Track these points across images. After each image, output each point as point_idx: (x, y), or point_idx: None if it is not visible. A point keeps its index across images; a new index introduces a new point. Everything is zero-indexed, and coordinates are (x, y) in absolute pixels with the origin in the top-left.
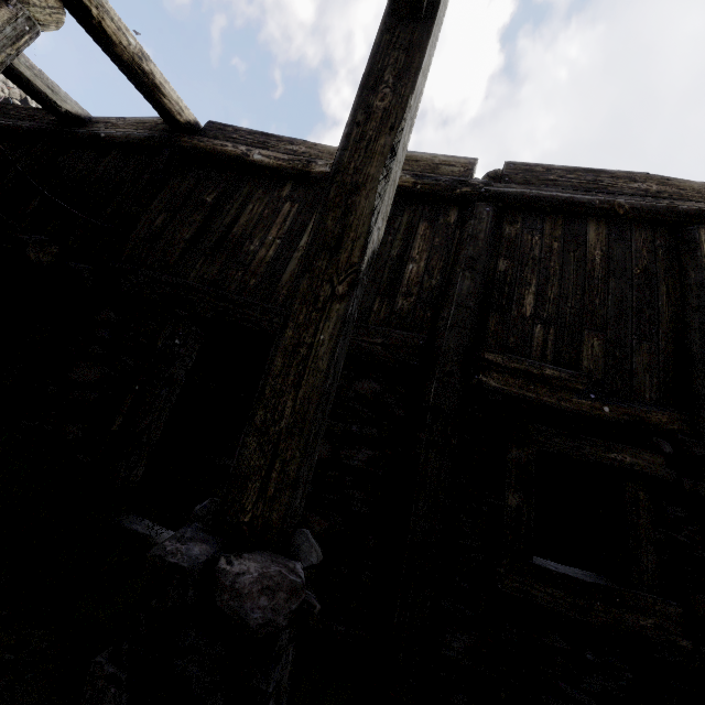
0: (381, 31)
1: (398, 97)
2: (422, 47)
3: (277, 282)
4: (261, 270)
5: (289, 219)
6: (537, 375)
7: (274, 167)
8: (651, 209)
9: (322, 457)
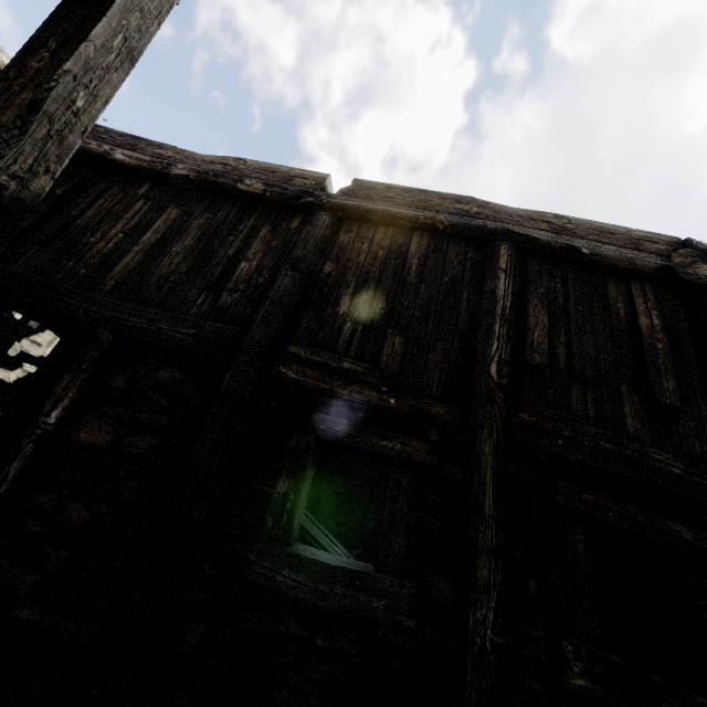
0: (61, 6)
1: (54, 61)
2: (93, 23)
3: (107, 273)
4: (95, 261)
5: (138, 216)
6: (334, 367)
7: (135, 167)
8: (466, 227)
9: (100, 445)
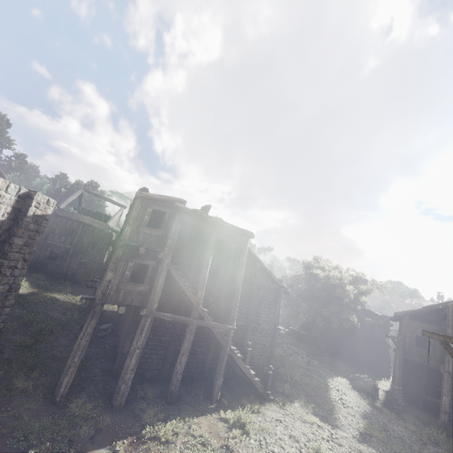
0: None
1: None
2: None
3: None
4: None
5: None
6: (55, 241)
7: None
8: (77, 221)
9: None
